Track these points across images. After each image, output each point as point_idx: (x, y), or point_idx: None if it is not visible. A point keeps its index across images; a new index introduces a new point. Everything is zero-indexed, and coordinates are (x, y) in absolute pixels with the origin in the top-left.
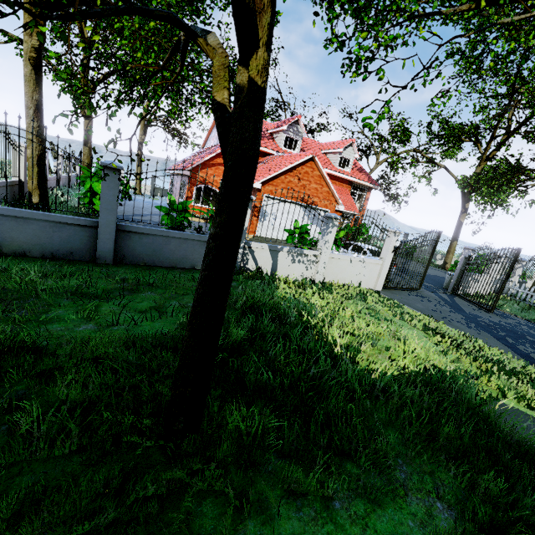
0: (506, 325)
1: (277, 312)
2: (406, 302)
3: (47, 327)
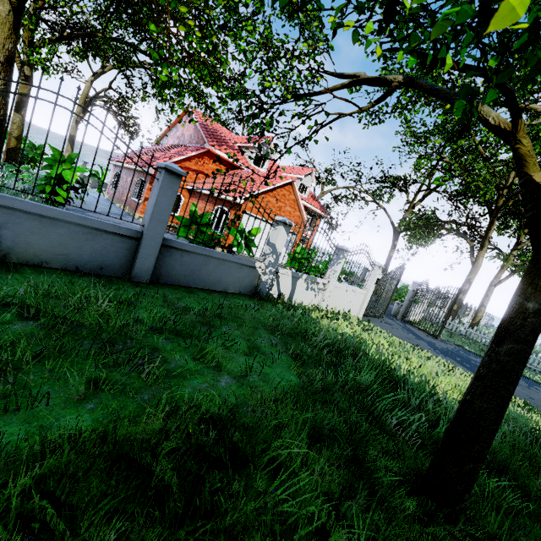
0: (453, 351)
1: (354, 350)
2: (386, 330)
3: (190, 384)
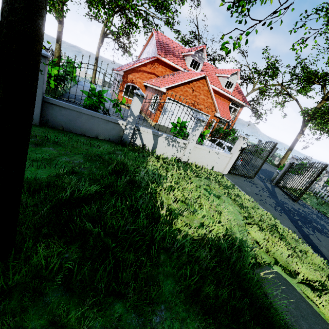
0: (302, 212)
1: (134, 177)
2: (240, 185)
3: None
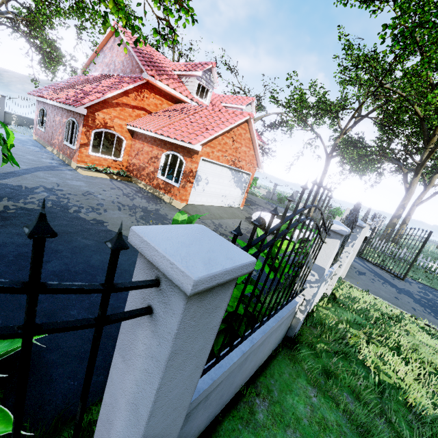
0: (427, 297)
1: None
2: (375, 291)
3: None
